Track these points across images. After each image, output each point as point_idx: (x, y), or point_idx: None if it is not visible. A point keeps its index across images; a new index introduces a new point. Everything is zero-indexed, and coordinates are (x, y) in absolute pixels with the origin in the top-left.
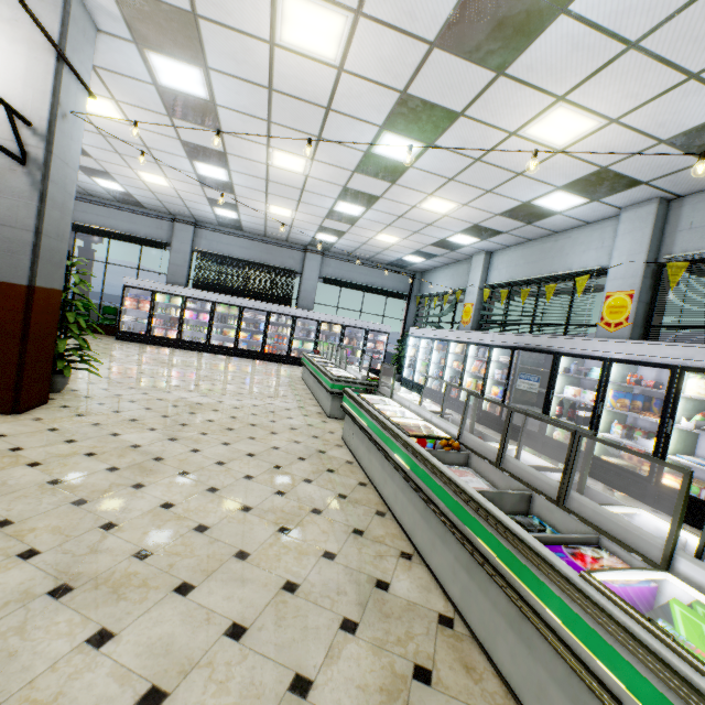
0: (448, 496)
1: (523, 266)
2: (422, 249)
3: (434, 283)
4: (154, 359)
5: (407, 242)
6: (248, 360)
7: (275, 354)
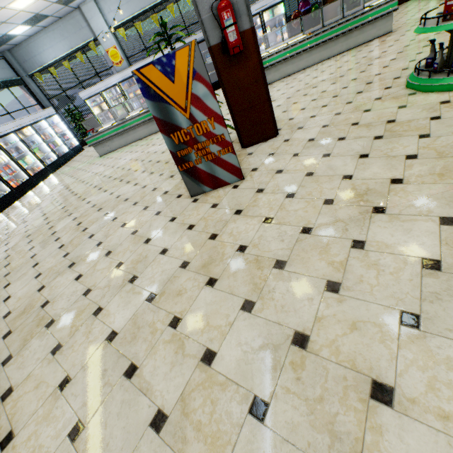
0: (338, 29)
1: (134, 0)
2: (42, 11)
3: (42, 53)
4: (43, 215)
5: (36, 5)
6: (23, 199)
7: (22, 183)
